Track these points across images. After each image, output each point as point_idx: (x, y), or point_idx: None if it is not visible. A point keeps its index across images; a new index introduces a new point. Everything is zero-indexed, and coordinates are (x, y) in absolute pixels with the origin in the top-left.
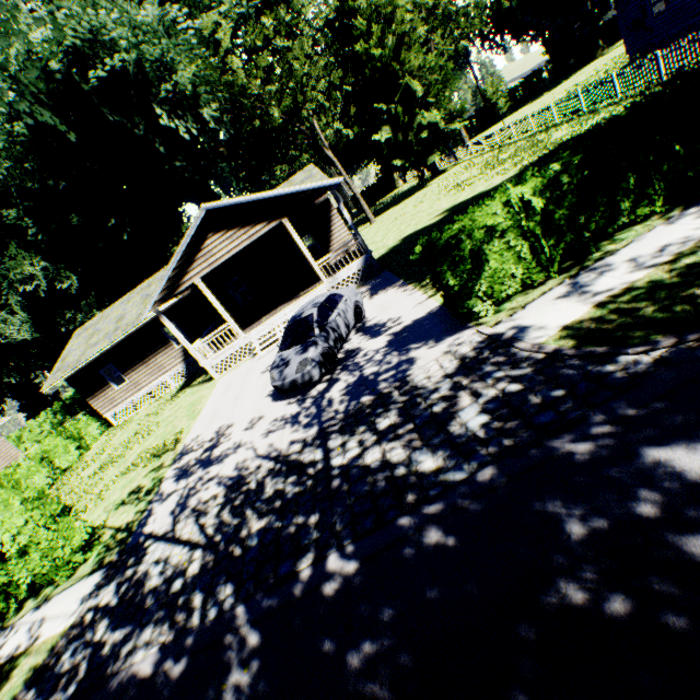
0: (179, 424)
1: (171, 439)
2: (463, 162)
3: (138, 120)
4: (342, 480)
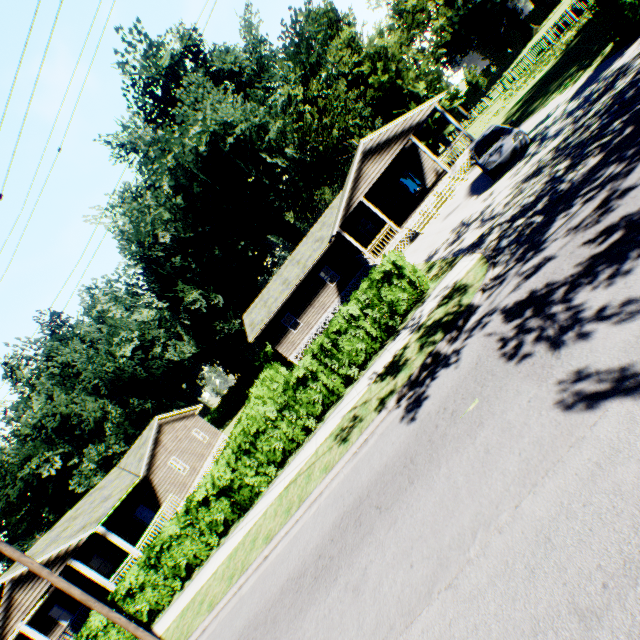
0: None
1: None
2: (470, 126)
3: (251, 168)
4: None
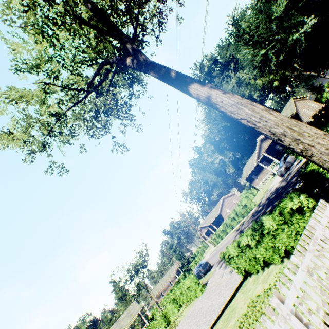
0: (268, 186)
1: (266, 189)
2: None
3: None
4: (277, 188)
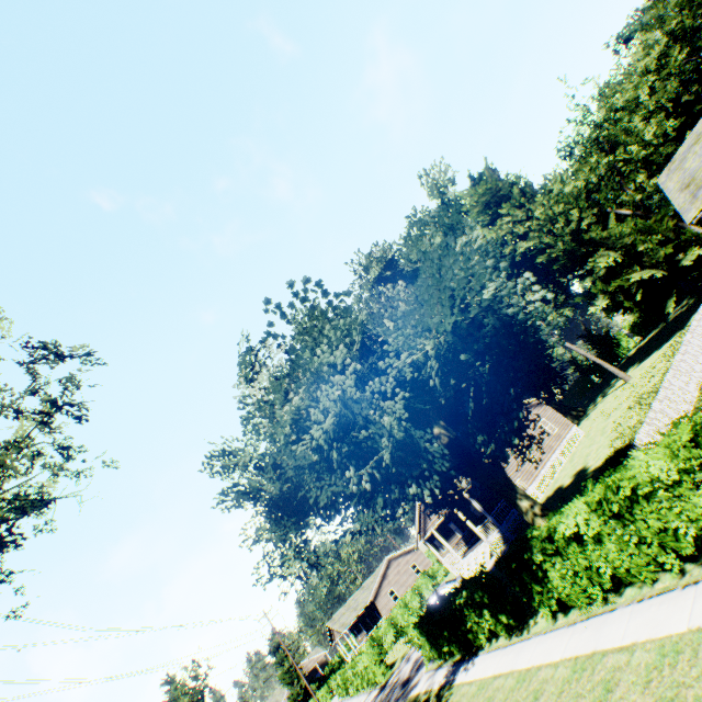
0: None
1: None
2: None
3: None
4: None
